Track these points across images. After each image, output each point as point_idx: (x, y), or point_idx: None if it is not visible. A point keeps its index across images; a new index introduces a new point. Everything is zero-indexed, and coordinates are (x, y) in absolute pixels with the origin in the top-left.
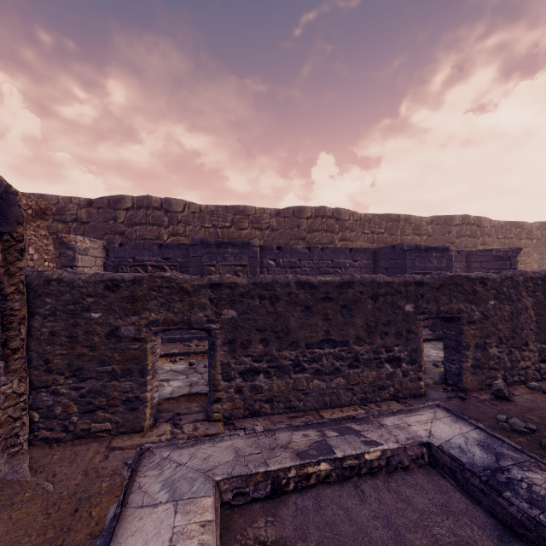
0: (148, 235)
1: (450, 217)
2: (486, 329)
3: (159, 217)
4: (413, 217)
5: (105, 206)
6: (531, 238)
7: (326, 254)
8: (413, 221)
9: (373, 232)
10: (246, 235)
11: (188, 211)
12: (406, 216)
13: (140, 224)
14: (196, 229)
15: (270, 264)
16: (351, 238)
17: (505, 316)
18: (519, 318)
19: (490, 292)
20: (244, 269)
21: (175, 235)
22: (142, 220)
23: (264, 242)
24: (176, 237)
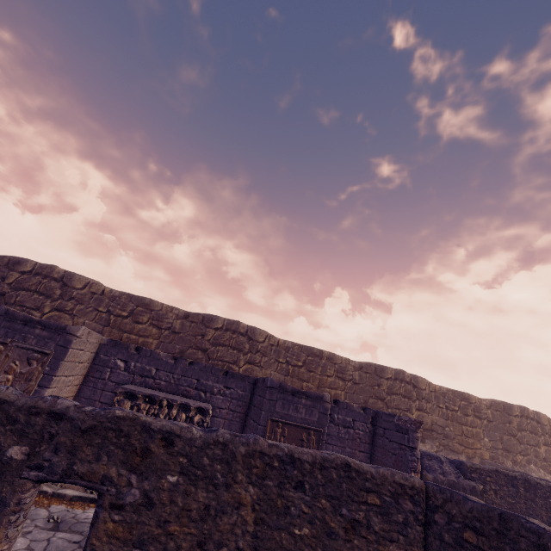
0: (28, 303)
1: (381, 368)
2: (142, 527)
3: (52, 287)
4: (338, 357)
5: (2, 264)
6: (480, 417)
7: (193, 370)
8: (338, 361)
9: (288, 362)
10: (139, 329)
11: (89, 290)
12: (330, 354)
13: (28, 290)
14: (87, 309)
15: (118, 365)
16: (260, 363)
17: (192, 509)
18: (218, 520)
19: (177, 459)
20: (43, 357)
21: (60, 310)
22: (32, 286)
23: (158, 343)
24: (59, 313)
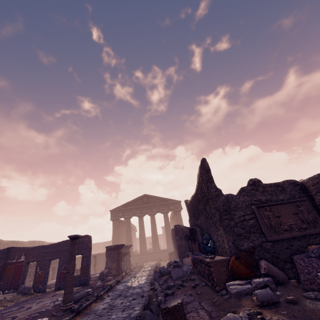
0: None
1: (35, 241)
2: None
3: None
4: (23, 241)
5: None
6: None
7: None
8: (23, 243)
9: None
10: None
11: None
12: (21, 241)
13: None
14: None
15: None
16: None
17: None
18: None
19: None
20: None
21: None
22: None
23: None
24: None
